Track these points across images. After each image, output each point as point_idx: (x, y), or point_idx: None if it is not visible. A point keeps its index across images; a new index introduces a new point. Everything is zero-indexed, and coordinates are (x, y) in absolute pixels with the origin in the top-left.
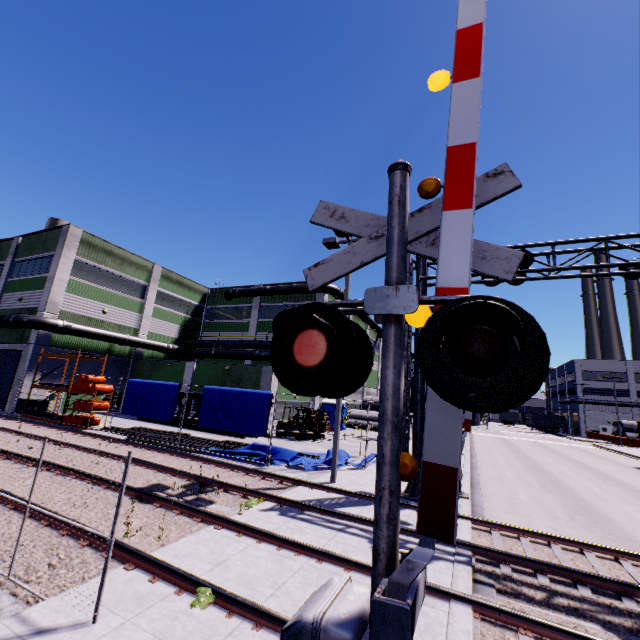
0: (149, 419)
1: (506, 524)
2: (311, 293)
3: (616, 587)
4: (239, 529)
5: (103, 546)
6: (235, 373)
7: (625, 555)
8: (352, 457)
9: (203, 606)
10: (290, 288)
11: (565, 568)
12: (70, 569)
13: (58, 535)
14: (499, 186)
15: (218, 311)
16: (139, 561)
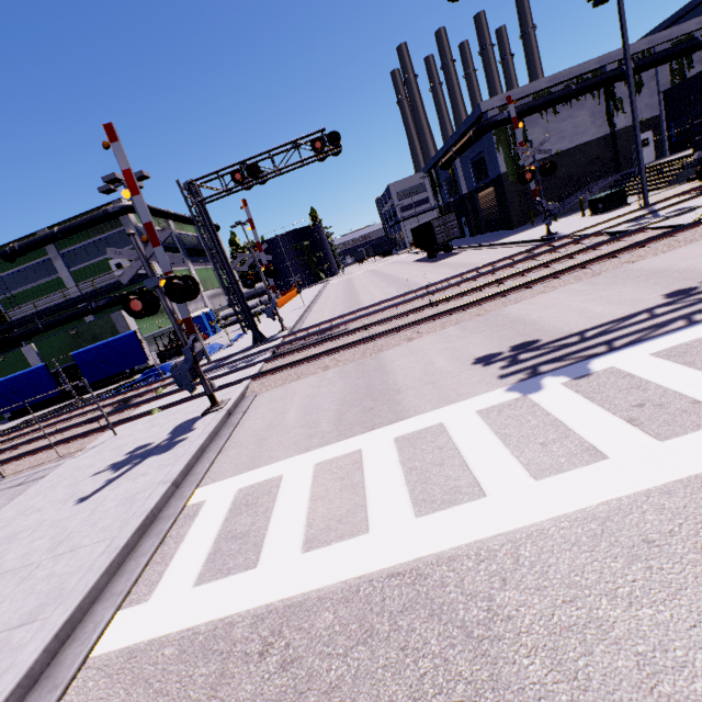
0: (25, 414)
1: (298, 330)
2: (113, 220)
3: (327, 330)
4: (160, 398)
5: (94, 433)
6: (86, 334)
7: (343, 317)
8: (226, 345)
9: (157, 412)
10: (85, 222)
11: (310, 333)
12: (87, 442)
13: (63, 446)
14: (167, 234)
15: (8, 280)
16: (118, 424)
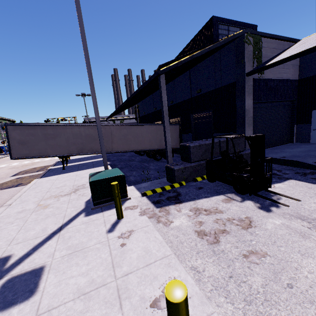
0: None
1: None
2: None
3: None
4: None
5: None
6: None
7: None
8: None
9: None
10: None
11: None
12: None
13: None
14: None
15: None
16: None
